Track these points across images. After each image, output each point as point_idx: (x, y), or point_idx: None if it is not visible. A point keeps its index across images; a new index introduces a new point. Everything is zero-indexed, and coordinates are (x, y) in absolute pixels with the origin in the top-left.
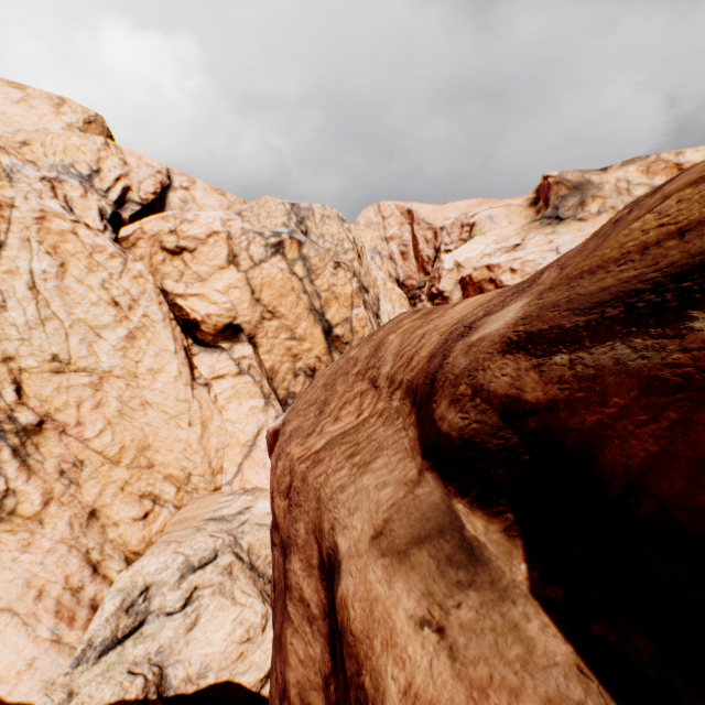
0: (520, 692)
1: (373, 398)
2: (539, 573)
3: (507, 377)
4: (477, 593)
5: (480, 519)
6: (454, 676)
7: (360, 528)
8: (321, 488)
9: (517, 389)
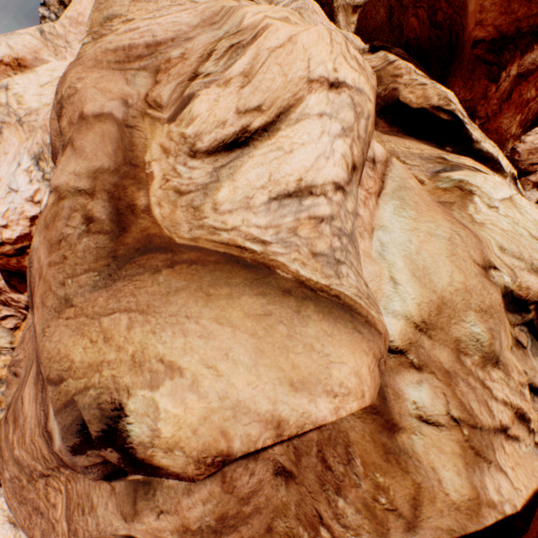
0: (180, 500)
1: (55, 479)
2: None
3: (86, 461)
4: (158, 490)
5: None
6: (173, 515)
7: (120, 523)
8: (92, 536)
9: (93, 461)
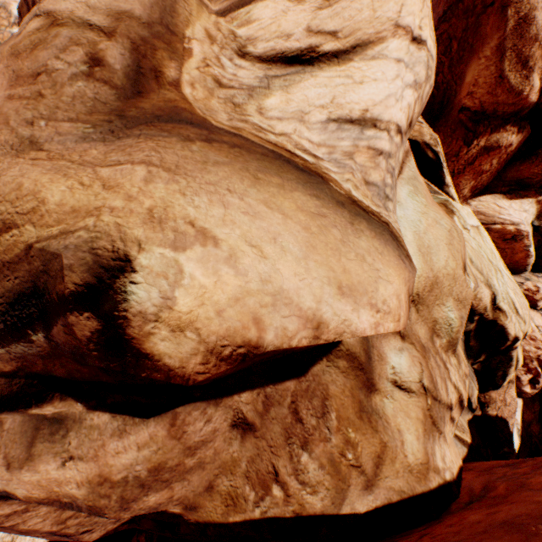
0: (105, 443)
1: None
2: (85, 401)
3: None
4: (73, 431)
5: (49, 406)
6: (87, 463)
7: None
8: None
9: None
